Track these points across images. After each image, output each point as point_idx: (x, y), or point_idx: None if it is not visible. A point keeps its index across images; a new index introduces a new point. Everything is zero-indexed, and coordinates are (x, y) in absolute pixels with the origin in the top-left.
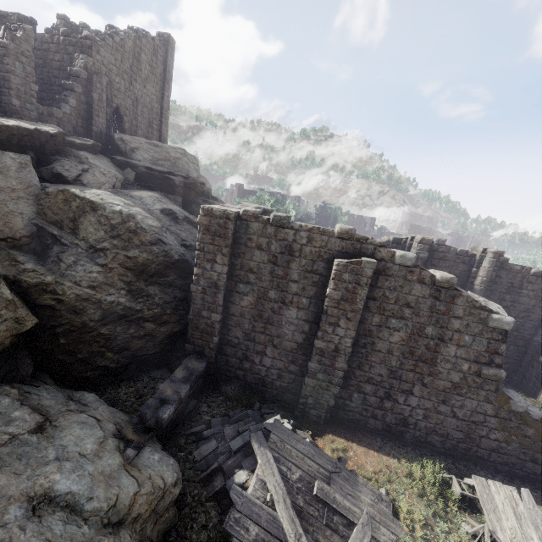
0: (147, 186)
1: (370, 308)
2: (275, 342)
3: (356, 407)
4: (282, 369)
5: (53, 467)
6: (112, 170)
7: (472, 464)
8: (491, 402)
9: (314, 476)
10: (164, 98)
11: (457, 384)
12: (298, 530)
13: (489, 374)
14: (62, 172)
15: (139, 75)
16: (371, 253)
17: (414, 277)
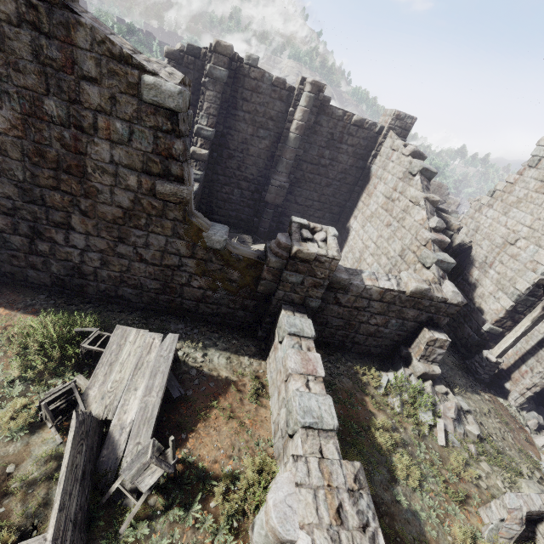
0: None
1: None
2: None
3: None
4: None
5: None
6: None
7: (178, 318)
8: (183, 238)
9: None
10: None
11: (131, 212)
12: None
13: (167, 193)
14: None
15: None
16: None
17: None
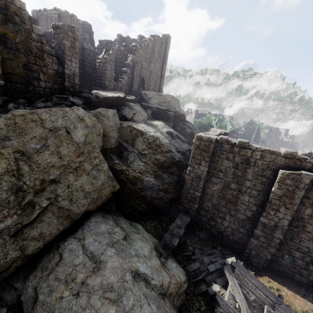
0: (156, 117)
1: (304, 203)
2: (232, 213)
3: (286, 264)
4: (235, 229)
5: (136, 259)
6: (142, 111)
7: None
8: None
9: (263, 301)
10: (163, 68)
11: None
12: None
13: None
14: (125, 115)
15: (153, 59)
16: (308, 168)
17: None
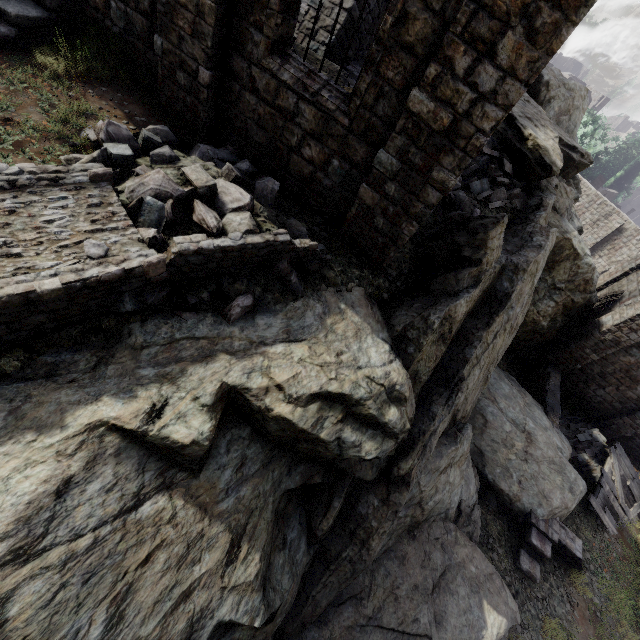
0: None
1: None
2: (621, 388)
3: (638, 442)
4: (607, 401)
5: (550, 432)
6: None
7: None
8: None
9: (627, 476)
10: None
11: None
12: (622, 496)
13: None
14: (544, 191)
15: None
16: None
17: None
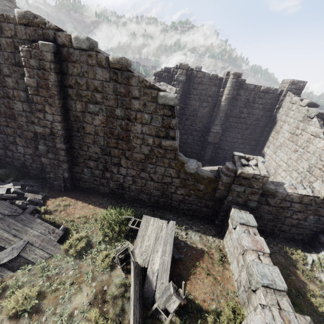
0: None
1: (71, 96)
2: (18, 133)
3: (88, 179)
4: (32, 154)
5: None
6: None
7: (169, 211)
8: (173, 168)
9: None
10: None
11: (148, 156)
12: None
13: (167, 145)
14: None
15: None
16: (53, 39)
17: (93, 61)
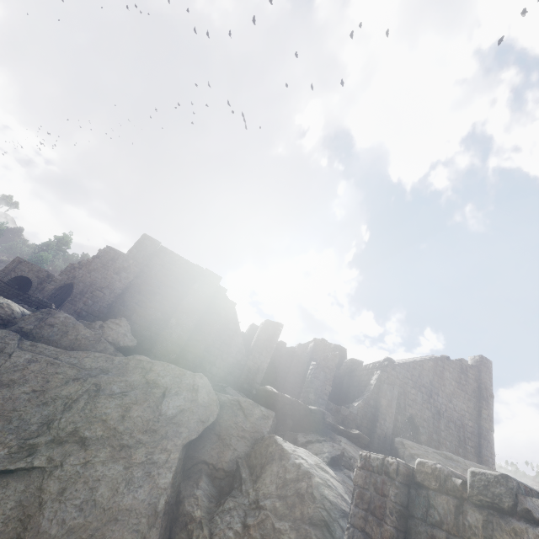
0: None
1: None
2: None
3: None
4: None
5: None
6: None
7: None
8: None
9: None
10: (481, 415)
11: None
12: None
13: None
14: (299, 437)
15: (441, 390)
16: None
17: None
